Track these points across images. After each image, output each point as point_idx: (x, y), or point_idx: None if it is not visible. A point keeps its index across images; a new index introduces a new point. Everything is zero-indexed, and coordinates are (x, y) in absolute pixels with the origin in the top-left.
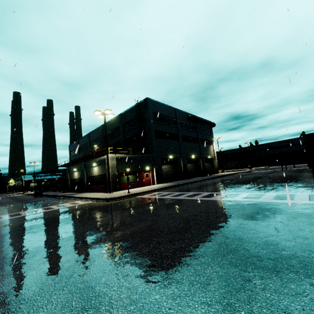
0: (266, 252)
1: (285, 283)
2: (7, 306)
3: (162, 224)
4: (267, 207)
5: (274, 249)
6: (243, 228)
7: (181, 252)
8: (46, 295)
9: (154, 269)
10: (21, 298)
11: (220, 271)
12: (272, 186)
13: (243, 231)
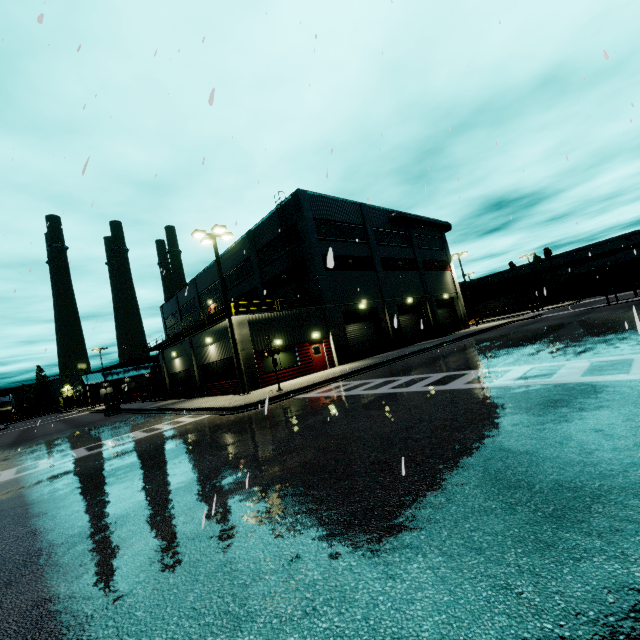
0: (553, 509)
1: (593, 591)
2: None
3: (335, 456)
4: (567, 397)
5: (575, 500)
6: (506, 452)
7: (363, 521)
8: None
9: (300, 566)
10: None
11: (442, 565)
12: (582, 345)
13: (507, 460)
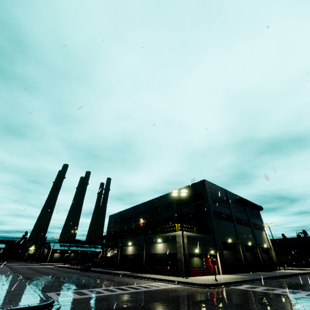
0: None
1: None
2: None
3: None
4: None
5: None
6: None
7: None
8: None
9: None
10: None
11: None
12: None
13: None
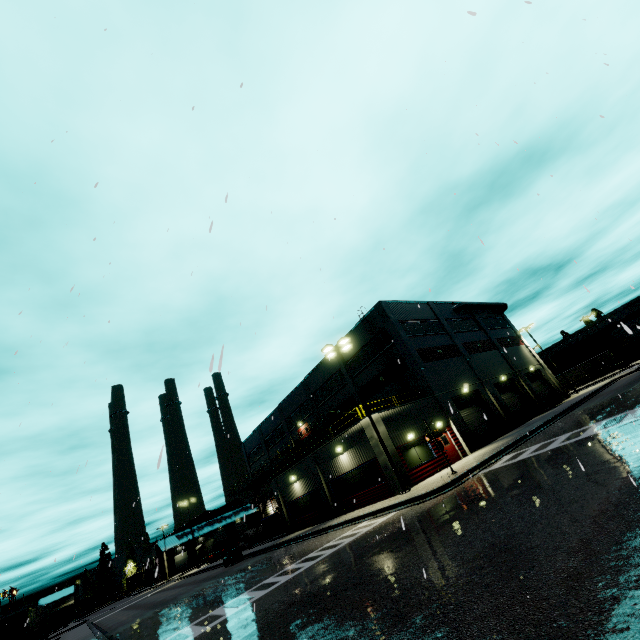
0: None
1: None
2: None
3: None
4: None
5: None
6: None
7: None
8: None
9: None
10: None
11: None
12: None
13: None
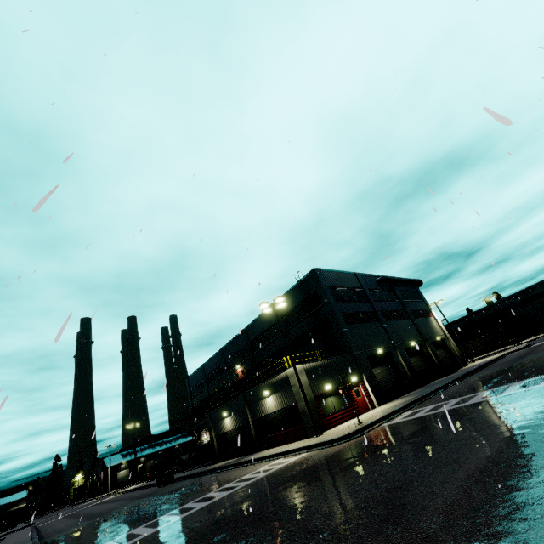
0: None
1: None
2: (514, 502)
3: (534, 419)
4: None
5: None
6: None
7: None
8: (542, 485)
9: None
10: (511, 496)
11: None
12: None
13: None
